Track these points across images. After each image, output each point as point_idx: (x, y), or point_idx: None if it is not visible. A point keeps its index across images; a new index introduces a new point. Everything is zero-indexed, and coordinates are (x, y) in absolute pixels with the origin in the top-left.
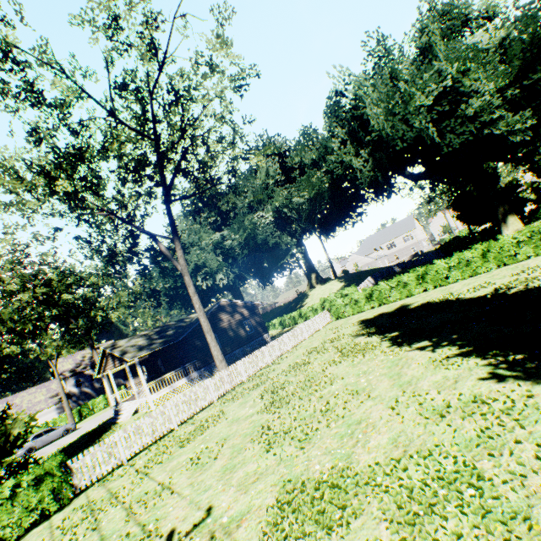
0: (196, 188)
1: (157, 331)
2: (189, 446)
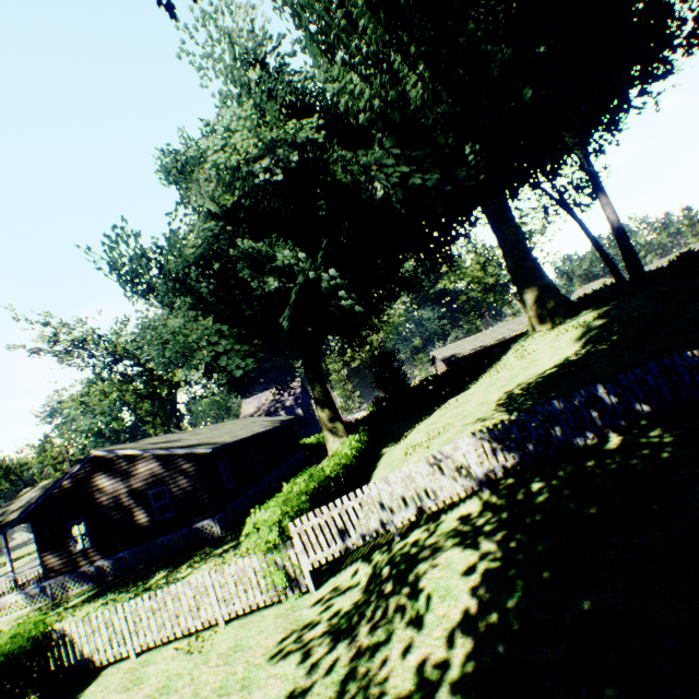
0: None
1: None
2: None
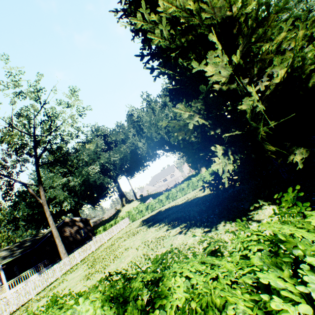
0: (55, 157)
1: (17, 245)
2: (44, 298)
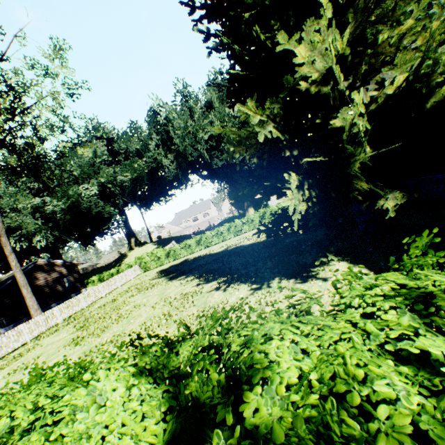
0: (21, 160)
1: None
2: (4, 370)
